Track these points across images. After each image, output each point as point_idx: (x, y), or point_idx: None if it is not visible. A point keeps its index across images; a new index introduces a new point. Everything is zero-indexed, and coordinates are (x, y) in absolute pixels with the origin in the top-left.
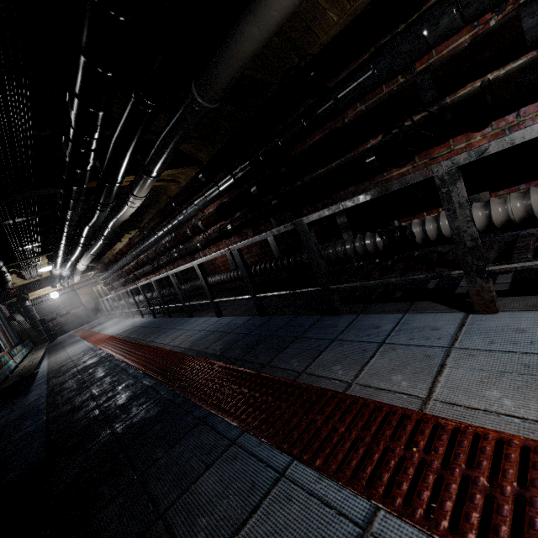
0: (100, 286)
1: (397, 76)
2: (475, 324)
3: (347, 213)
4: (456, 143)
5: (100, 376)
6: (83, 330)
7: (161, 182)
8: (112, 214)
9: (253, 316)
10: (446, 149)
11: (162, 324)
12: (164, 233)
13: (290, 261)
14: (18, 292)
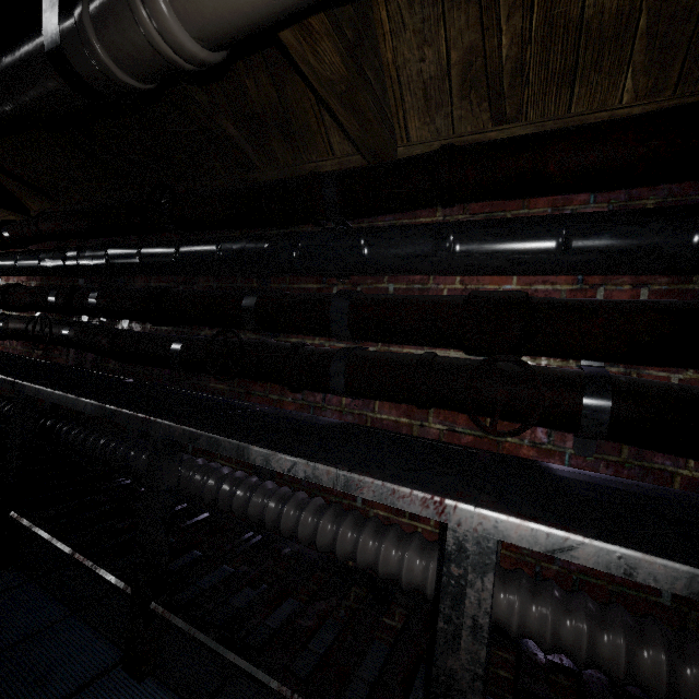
0: None
1: (253, 277)
2: (92, 698)
3: None
4: (272, 390)
5: None
6: None
7: None
8: None
9: None
10: (263, 391)
11: None
12: None
13: (47, 425)
14: None
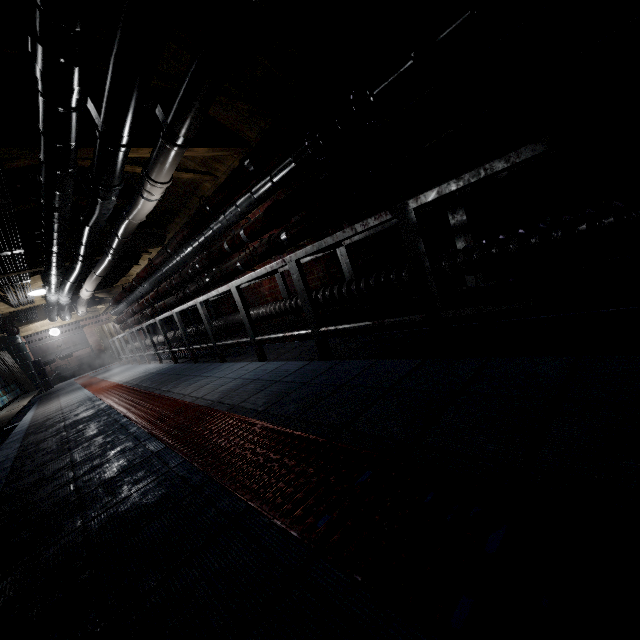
0: (112, 324)
1: None
2: None
3: (466, 209)
4: None
5: (90, 434)
6: (87, 377)
7: (192, 174)
8: (122, 214)
9: (311, 361)
10: None
11: (184, 371)
12: (193, 249)
13: (370, 282)
14: (2, 321)
